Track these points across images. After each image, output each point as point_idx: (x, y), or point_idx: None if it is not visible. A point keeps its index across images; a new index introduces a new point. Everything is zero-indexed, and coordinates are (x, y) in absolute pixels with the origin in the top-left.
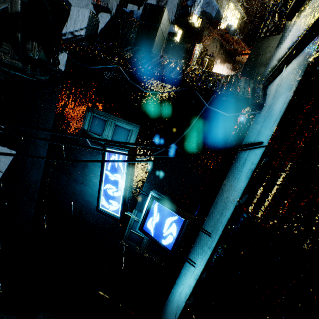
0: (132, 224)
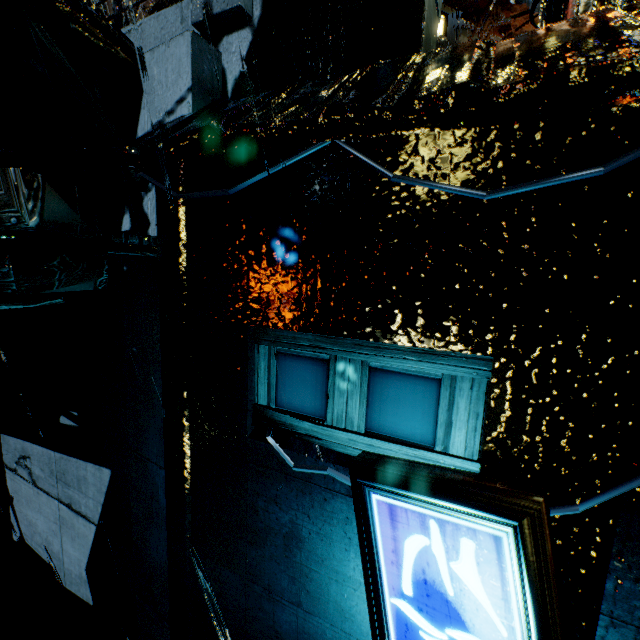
0: None
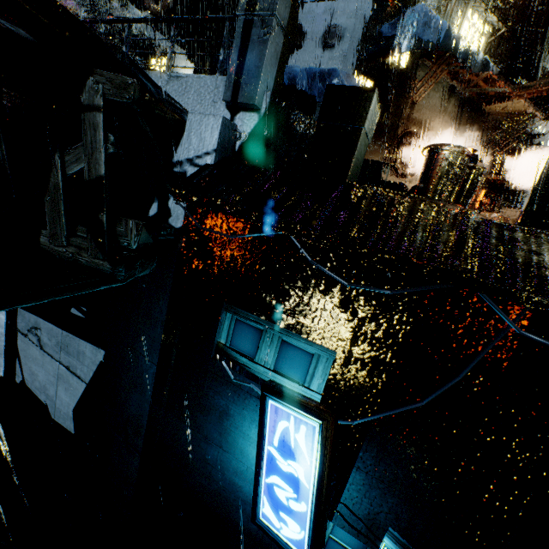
0: (325, 543)
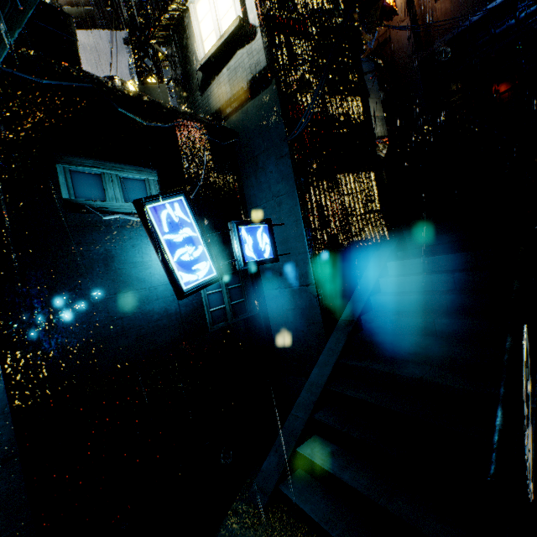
0: (208, 301)
